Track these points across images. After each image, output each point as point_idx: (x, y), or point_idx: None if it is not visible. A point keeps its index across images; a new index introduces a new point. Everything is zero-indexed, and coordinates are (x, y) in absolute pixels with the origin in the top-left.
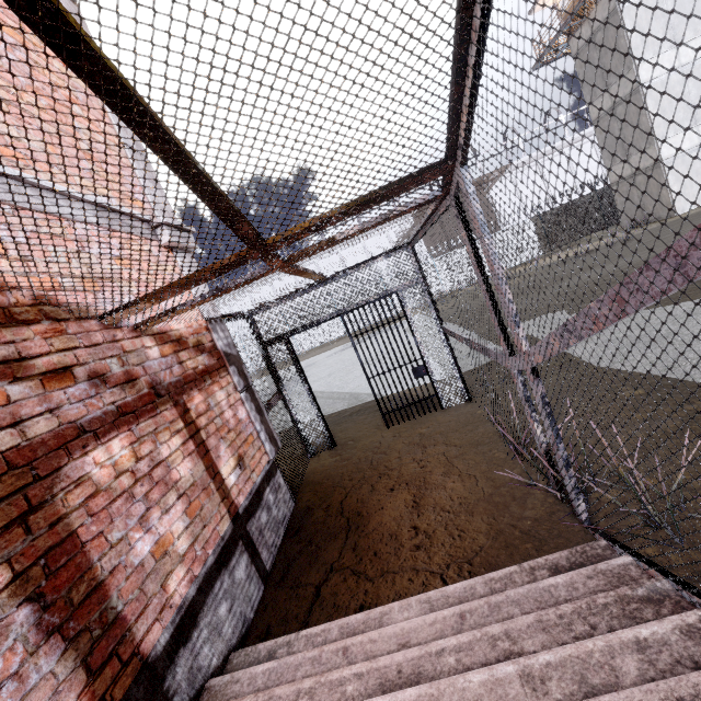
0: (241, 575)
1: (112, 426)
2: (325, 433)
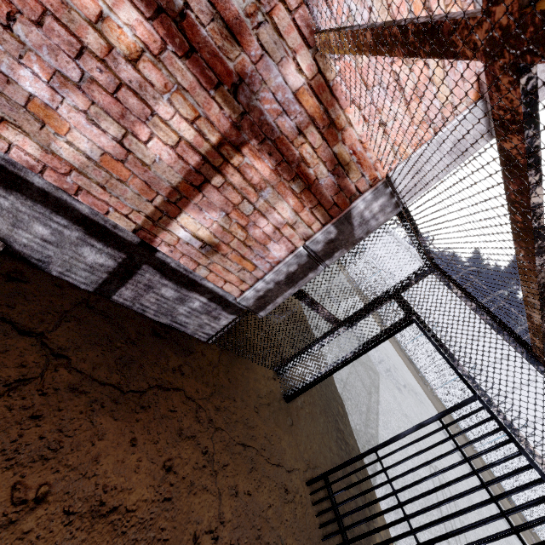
0: (89, 256)
1: (153, 5)
2: (299, 386)
